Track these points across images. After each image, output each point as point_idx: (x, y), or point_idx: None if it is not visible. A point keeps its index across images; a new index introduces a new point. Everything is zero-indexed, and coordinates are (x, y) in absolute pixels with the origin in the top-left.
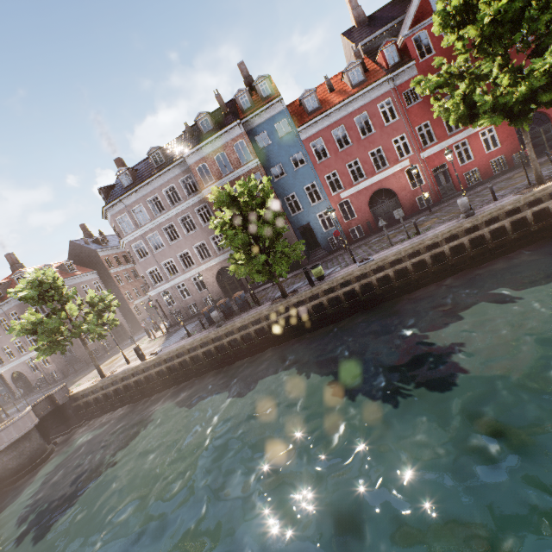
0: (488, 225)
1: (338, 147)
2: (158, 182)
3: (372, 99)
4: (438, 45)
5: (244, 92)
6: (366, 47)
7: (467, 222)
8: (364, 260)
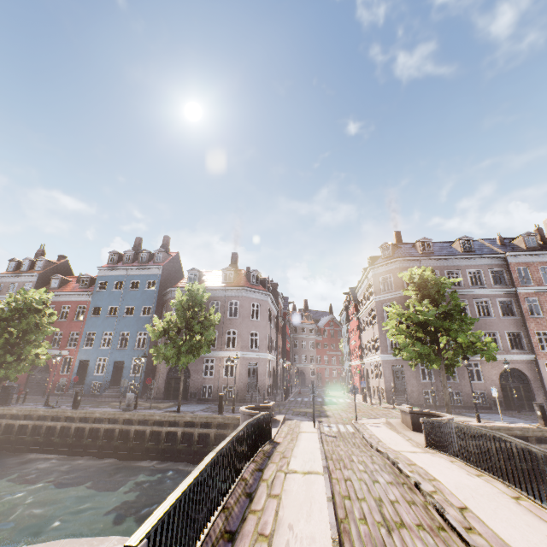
0: None
1: None
2: (465, 262)
3: None
4: None
5: None
6: None
7: None
8: None
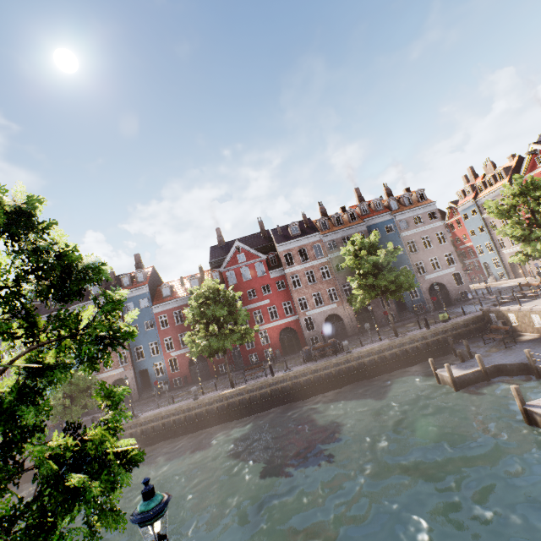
0: (198, 408)
1: (176, 322)
2: None
3: None
4: (239, 279)
5: (127, 275)
6: (213, 263)
7: (186, 405)
8: (135, 416)
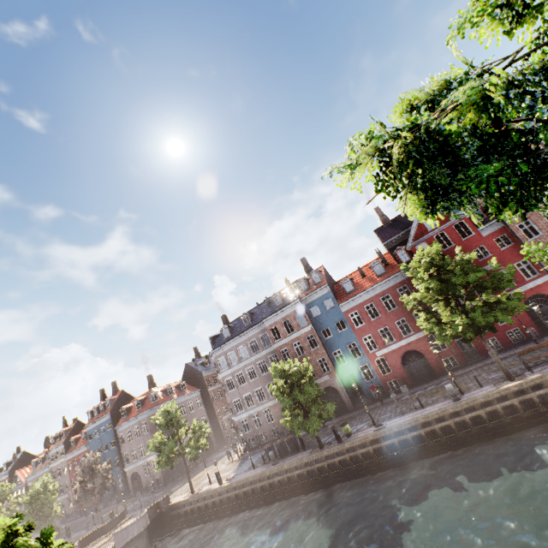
0: (469, 411)
1: (370, 317)
2: (245, 336)
3: (391, 285)
4: None
5: (303, 280)
6: (388, 245)
7: (450, 408)
8: (379, 425)
